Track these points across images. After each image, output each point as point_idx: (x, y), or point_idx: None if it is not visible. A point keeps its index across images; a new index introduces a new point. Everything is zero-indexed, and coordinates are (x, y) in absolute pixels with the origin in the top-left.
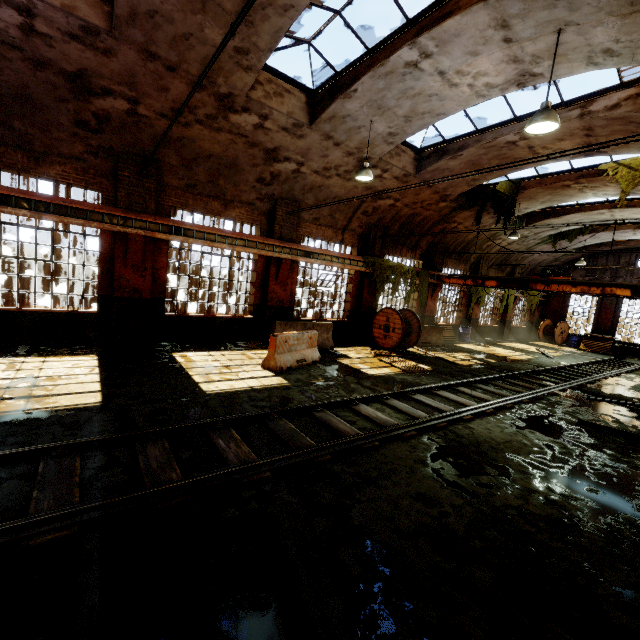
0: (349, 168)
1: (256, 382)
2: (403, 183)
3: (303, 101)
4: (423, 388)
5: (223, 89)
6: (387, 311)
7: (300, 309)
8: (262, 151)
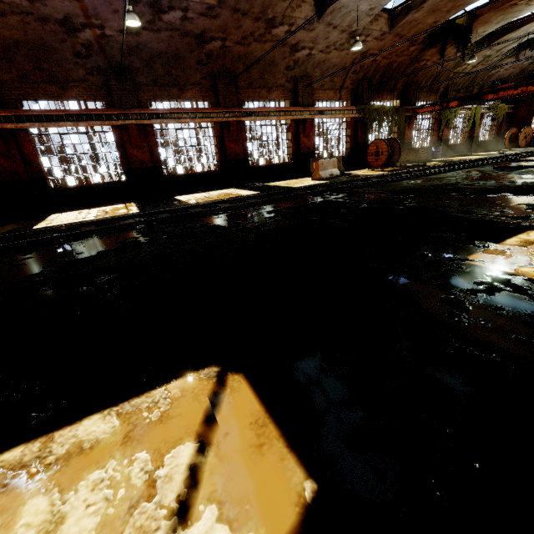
0: (343, 42)
1: (314, 183)
2: (381, 41)
3: (312, 5)
4: (403, 171)
5: (270, 16)
6: (376, 142)
7: (319, 152)
8: (289, 47)
